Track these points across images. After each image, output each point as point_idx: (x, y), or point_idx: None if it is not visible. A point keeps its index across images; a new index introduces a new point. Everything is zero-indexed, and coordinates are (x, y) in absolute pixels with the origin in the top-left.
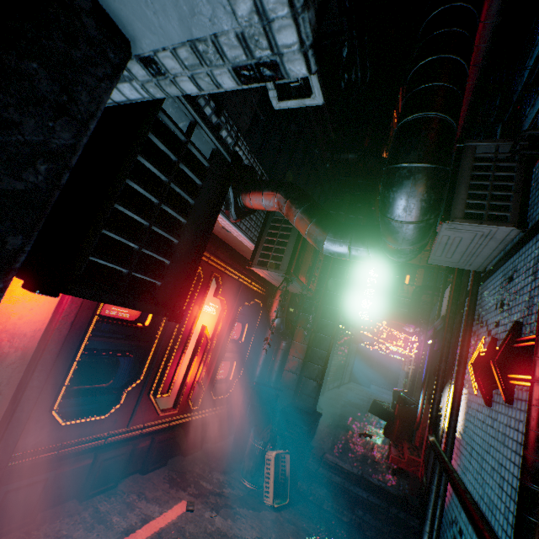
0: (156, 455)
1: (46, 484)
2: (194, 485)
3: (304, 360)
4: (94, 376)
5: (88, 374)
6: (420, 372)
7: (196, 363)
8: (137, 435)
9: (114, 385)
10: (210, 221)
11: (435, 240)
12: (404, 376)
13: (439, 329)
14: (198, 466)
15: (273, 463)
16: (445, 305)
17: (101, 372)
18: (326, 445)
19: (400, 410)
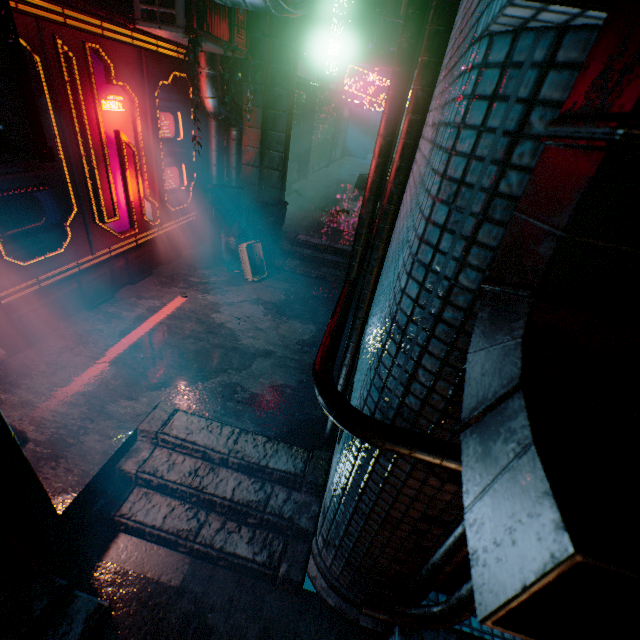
0: (137, 270)
1: (50, 307)
2: (183, 282)
3: (261, 149)
4: (21, 219)
5: (12, 218)
6: None
7: (132, 180)
8: (109, 259)
9: (51, 222)
10: (4, 17)
11: None
12: None
13: None
14: (183, 269)
15: (246, 253)
16: None
17: (26, 214)
18: (300, 229)
19: None
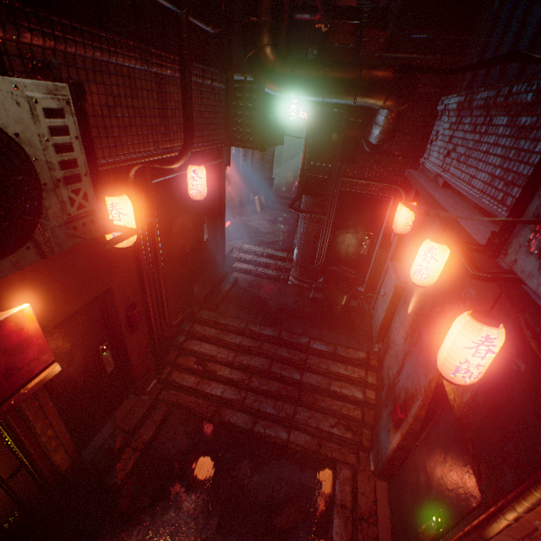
0: None
1: None
2: (232, 214)
3: (262, 155)
4: None
5: None
6: None
7: None
8: None
9: None
10: None
11: None
12: None
13: None
14: (230, 209)
15: (258, 200)
16: None
17: None
18: (280, 191)
19: None
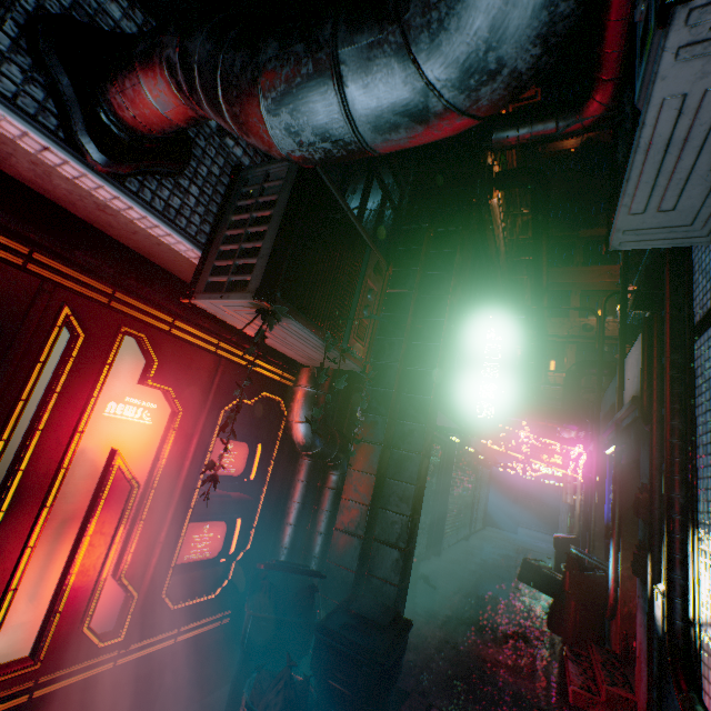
0: None
1: None
2: None
3: (372, 505)
4: None
5: None
6: (597, 506)
7: (101, 538)
8: None
9: None
10: None
11: (636, 139)
12: (567, 512)
13: (627, 425)
14: None
15: None
16: (633, 378)
17: None
18: (434, 682)
19: (574, 582)
